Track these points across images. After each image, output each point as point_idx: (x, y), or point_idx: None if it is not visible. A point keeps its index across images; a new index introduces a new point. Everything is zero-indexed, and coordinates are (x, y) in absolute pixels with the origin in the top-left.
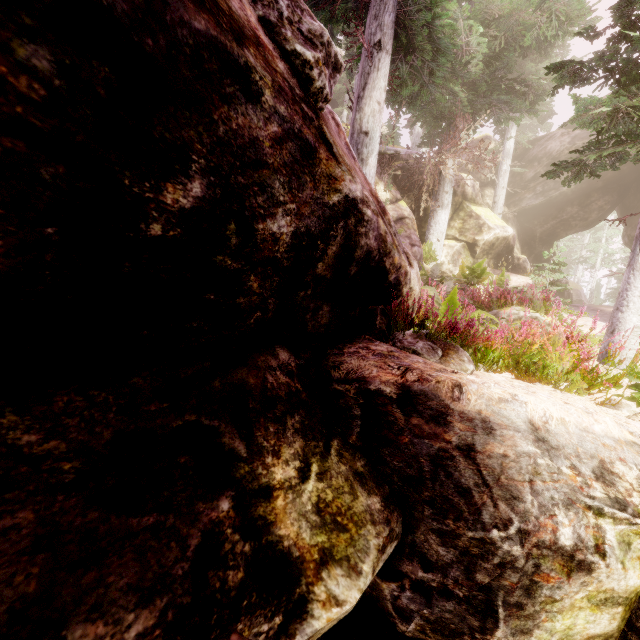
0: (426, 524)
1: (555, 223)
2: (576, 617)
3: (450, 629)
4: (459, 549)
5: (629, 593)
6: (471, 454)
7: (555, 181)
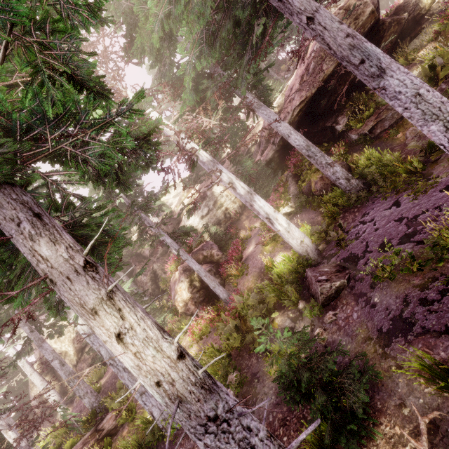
0: (408, 10)
1: None
2: None
3: (418, 10)
4: (411, 6)
5: None
6: (405, 3)
7: None
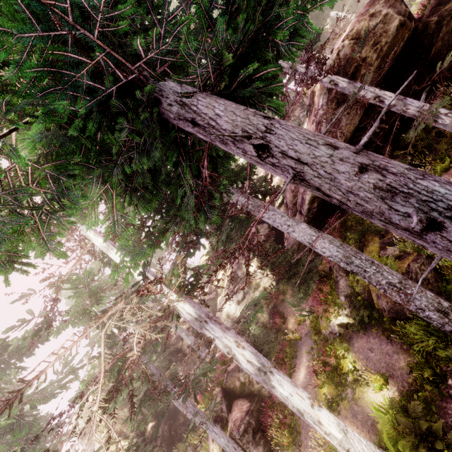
0: None
1: None
2: None
3: None
4: None
5: None
6: None
7: None
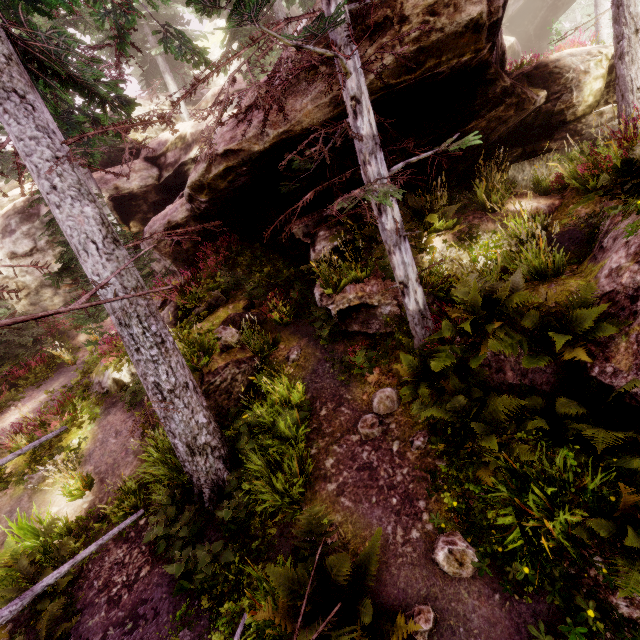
0: (552, 87)
1: (543, 13)
2: (591, 85)
3: (565, 102)
4: (561, 85)
5: (601, 75)
6: (556, 67)
7: None
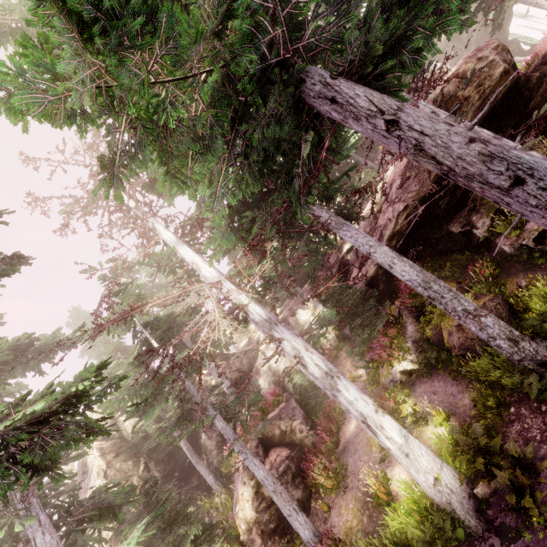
0: None
1: None
2: None
3: None
4: None
5: None
6: None
7: (466, 37)
